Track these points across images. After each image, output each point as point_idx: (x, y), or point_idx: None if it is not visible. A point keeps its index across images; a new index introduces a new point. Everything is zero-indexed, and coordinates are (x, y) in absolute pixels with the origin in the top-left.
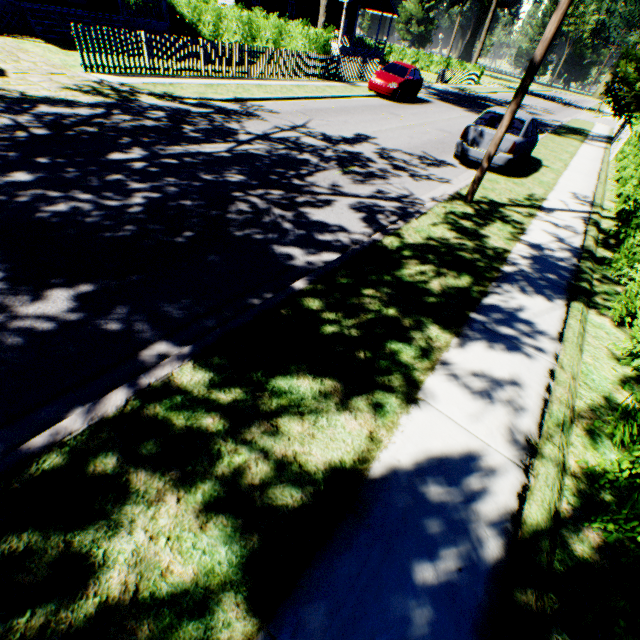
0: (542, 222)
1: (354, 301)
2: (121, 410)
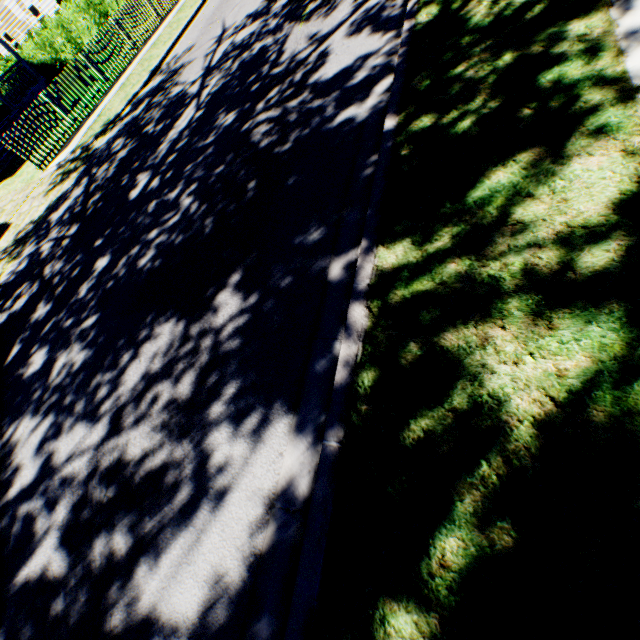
0: None
1: (458, 86)
2: (371, 316)
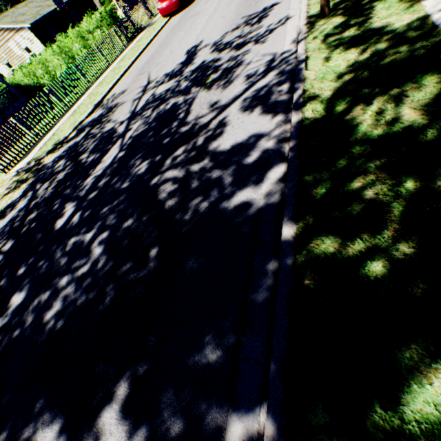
0: None
1: (358, 206)
2: None
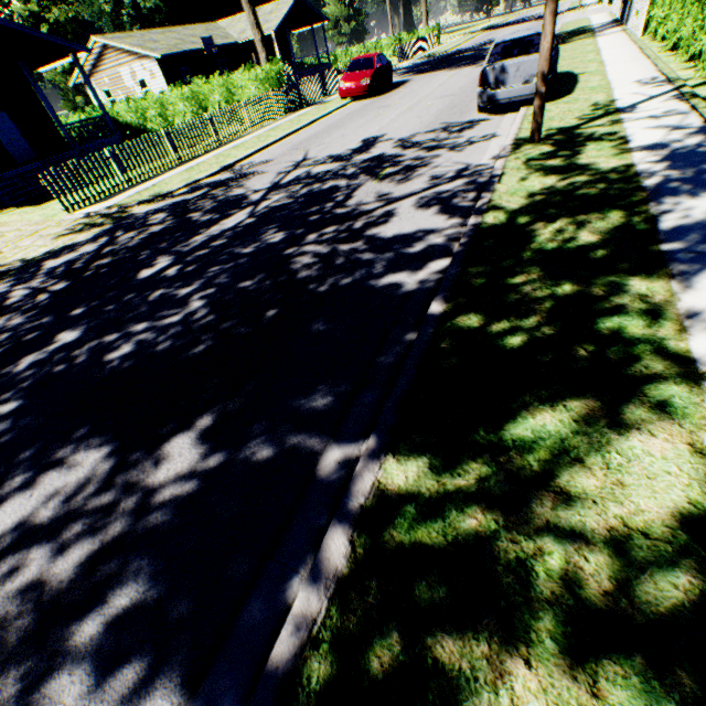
0: (635, 122)
1: (513, 296)
2: (352, 559)
